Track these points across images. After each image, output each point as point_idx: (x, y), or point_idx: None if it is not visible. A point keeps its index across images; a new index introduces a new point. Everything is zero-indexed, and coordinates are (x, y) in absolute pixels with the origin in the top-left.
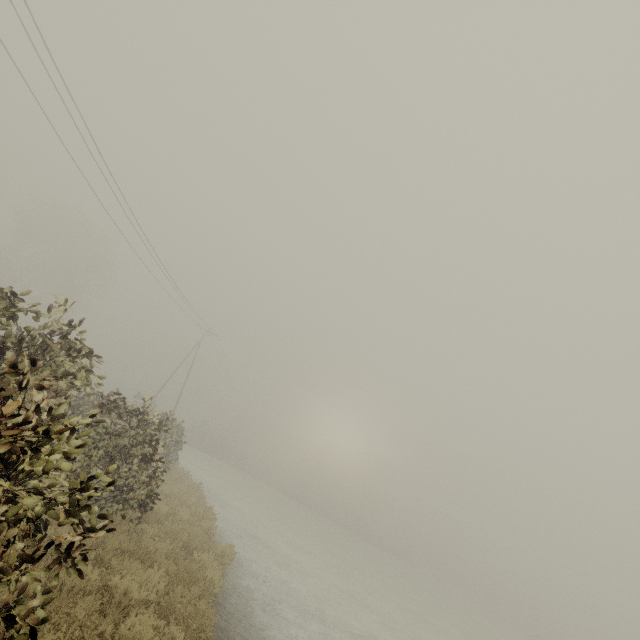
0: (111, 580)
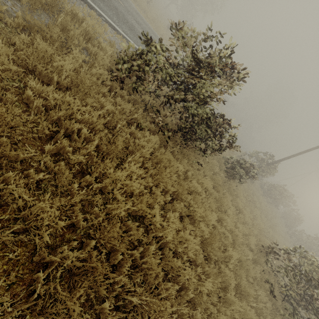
0: None
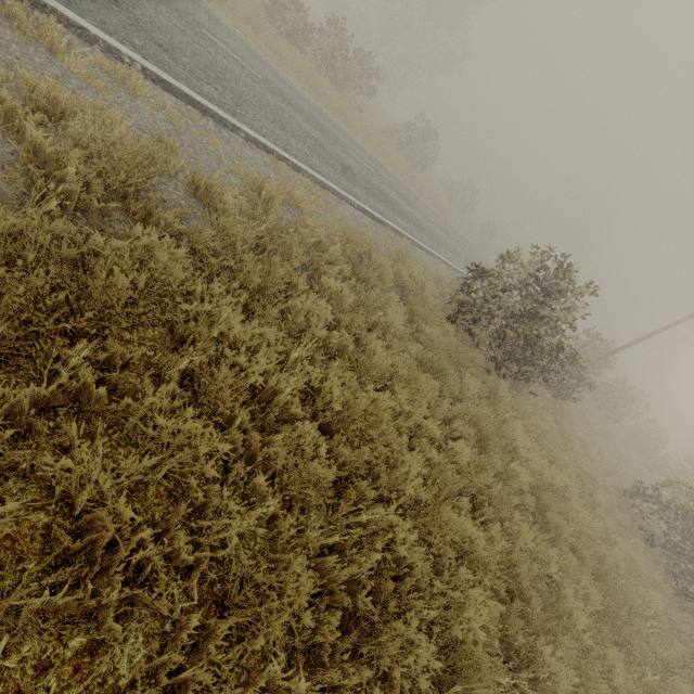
0: None
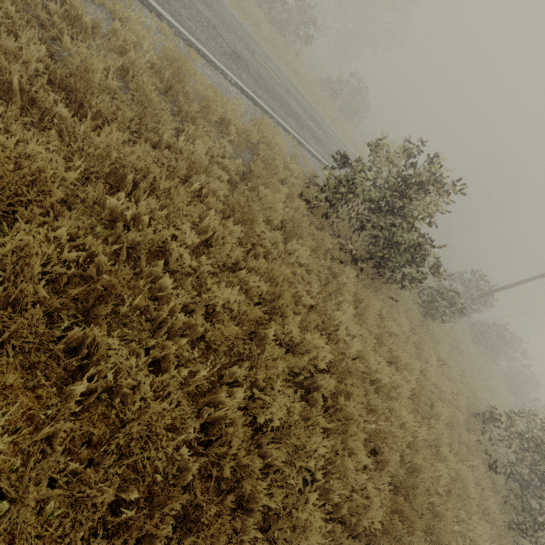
0: None
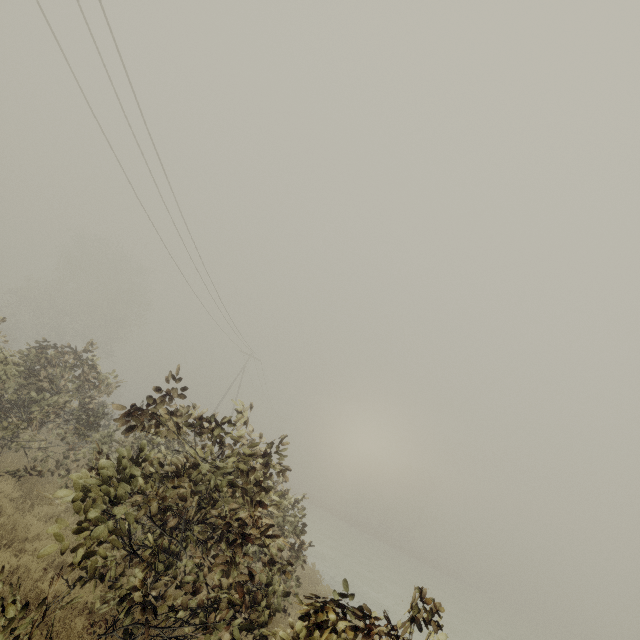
0: None
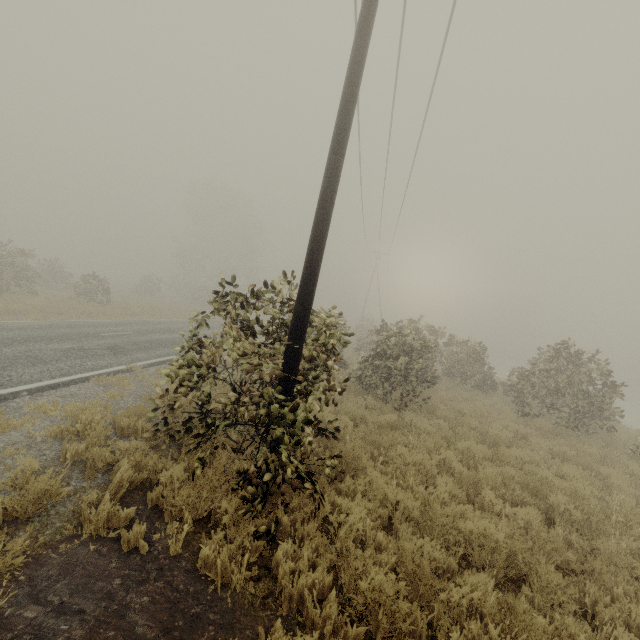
0: (618, 429)
